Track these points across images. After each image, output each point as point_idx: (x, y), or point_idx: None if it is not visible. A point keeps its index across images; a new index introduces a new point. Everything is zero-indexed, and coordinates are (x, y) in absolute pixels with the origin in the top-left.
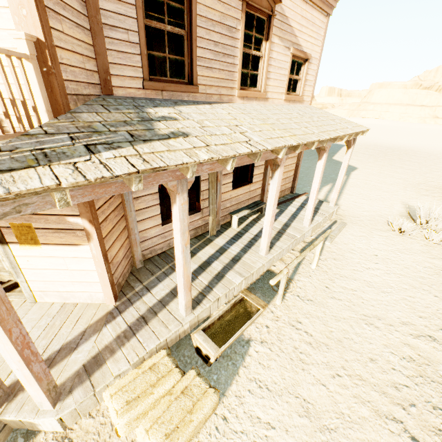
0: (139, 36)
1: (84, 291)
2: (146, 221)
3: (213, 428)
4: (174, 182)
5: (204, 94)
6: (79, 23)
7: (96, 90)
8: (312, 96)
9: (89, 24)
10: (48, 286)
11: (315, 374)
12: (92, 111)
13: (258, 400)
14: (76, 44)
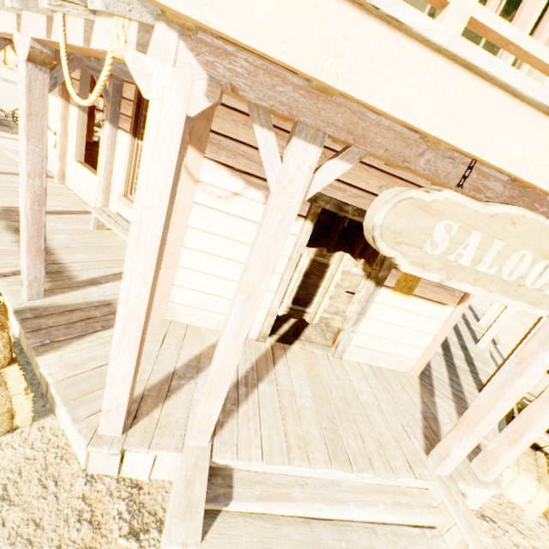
0: None
1: (400, 355)
2: None
3: None
4: None
5: None
6: None
7: None
8: None
9: None
10: (371, 342)
11: None
12: None
13: None
14: None
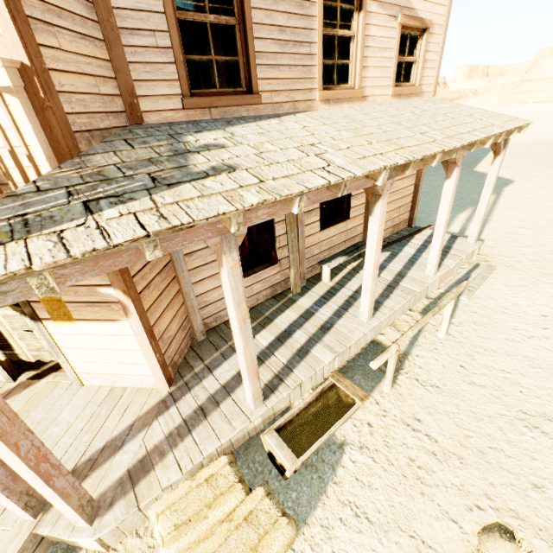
0: (170, 37)
1: (132, 374)
2: (206, 281)
3: None
4: (216, 239)
5: (269, 105)
6: (85, 33)
7: (120, 120)
8: (436, 83)
9: (101, 32)
10: (92, 367)
11: (441, 503)
12: (109, 150)
13: (353, 535)
14: (83, 62)
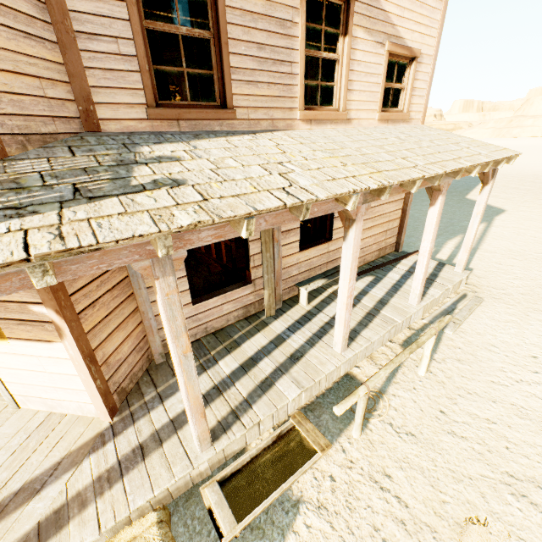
0: (134, 45)
1: (71, 400)
2: None
3: None
4: (145, 262)
5: (245, 121)
6: (31, 33)
7: (71, 126)
8: (425, 111)
9: (55, 34)
10: (28, 390)
11: None
12: (43, 156)
13: None
14: (24, 62)
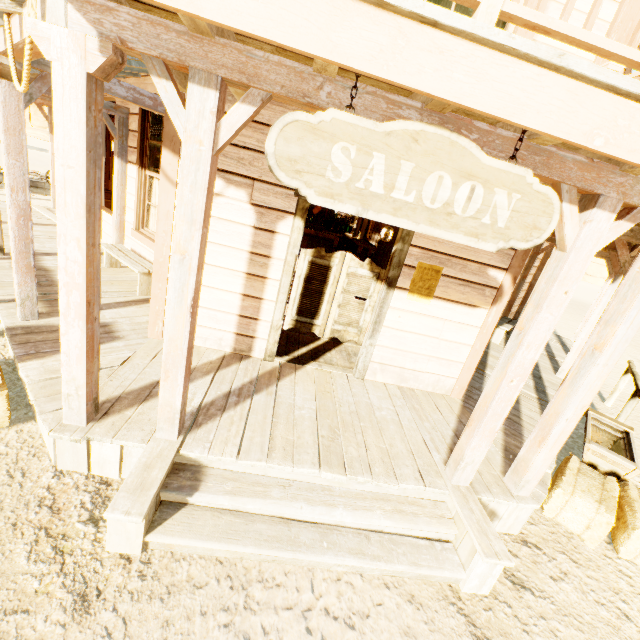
0: None
1: (434, 373)
2: None
3: None
4: None
5: None
6: None
7: None
8: None
9: None
10: (396, 357)
11: None
12: None
13: None
14: None
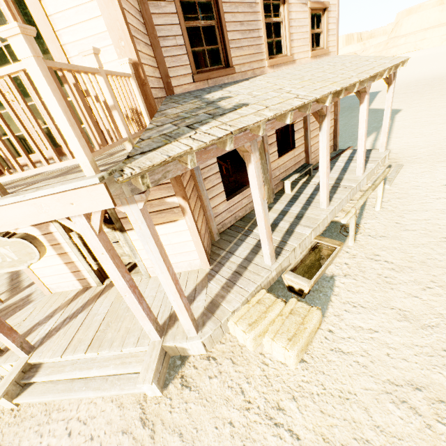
0: (183, 38)
1: (184, 261)
2: (214, 199)
3: (323, 338)
4: (248, 144)
5: (239, 73)
6: (145, 42)
7: (163, 93)
8: (337, 45)
9: (149, 41)
10: None
11: (405, 290)
12: (170, 107)
13: (356, 315)
14: (148, 59)
